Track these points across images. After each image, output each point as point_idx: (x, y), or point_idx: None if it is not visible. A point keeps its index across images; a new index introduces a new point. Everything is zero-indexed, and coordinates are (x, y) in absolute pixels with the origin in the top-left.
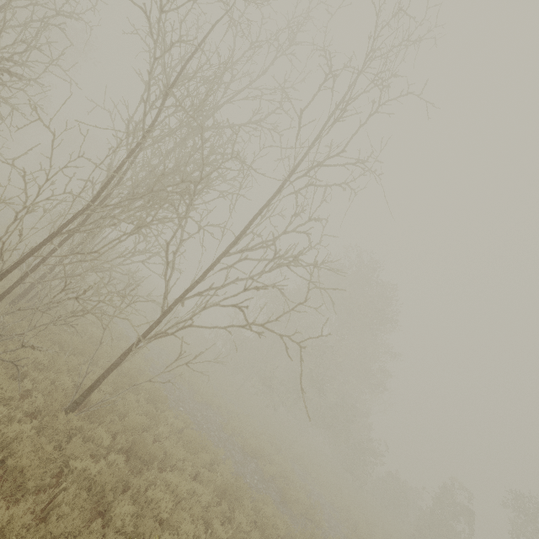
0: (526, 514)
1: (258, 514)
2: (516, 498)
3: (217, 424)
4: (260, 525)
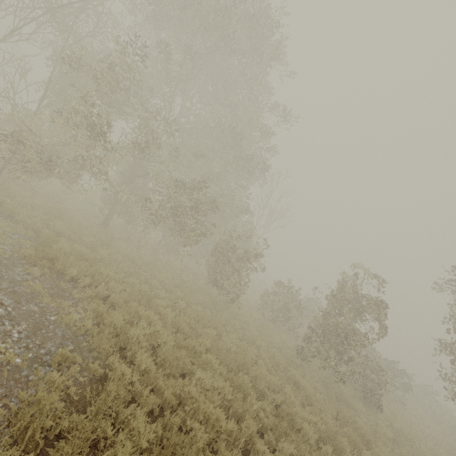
0: None
1: None
2: None
3: None
4: None
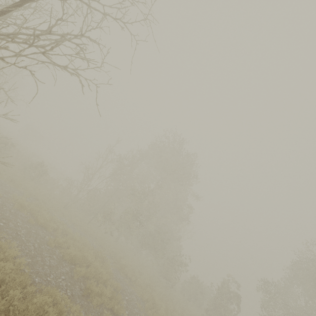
0: (270, 293)
1: (32, 304)
2: (264, 284)
3: (43, 240)
4: (19, 314)
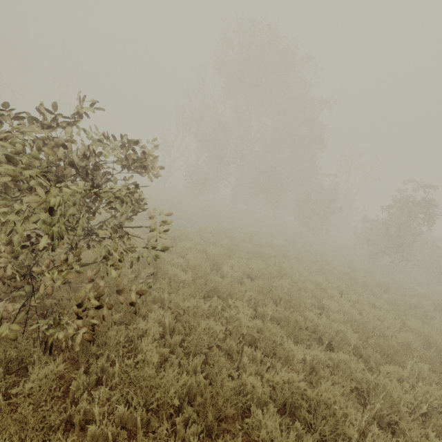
0: None
1: None
2: None
3: None
4: None
